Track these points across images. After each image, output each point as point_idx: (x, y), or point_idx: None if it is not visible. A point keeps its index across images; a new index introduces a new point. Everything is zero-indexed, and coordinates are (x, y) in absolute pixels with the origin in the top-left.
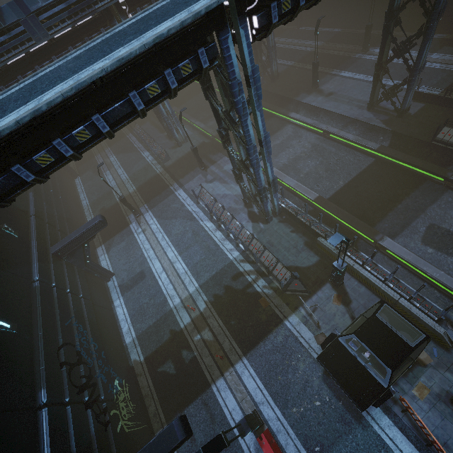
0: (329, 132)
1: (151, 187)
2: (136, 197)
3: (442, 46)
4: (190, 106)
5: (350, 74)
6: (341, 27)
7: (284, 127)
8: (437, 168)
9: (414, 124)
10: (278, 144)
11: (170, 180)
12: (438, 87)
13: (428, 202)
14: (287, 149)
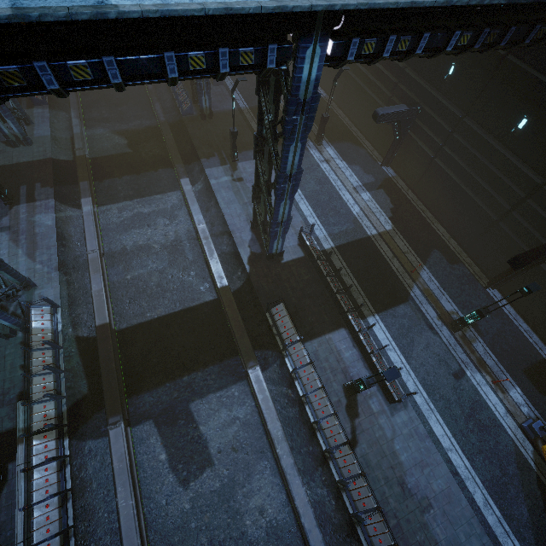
0: (198, 232)
1: None
2: None
3: (380, 187)
4: None
5: None
6: (328, 92)
7: (170, 192)
8: (248, 349)
9: (273, 277)
10: (144, 213)
11: None
12: (333, 240)
13: (215, 387)
14: (145, 227)
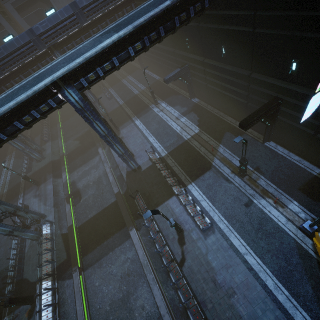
0: (105, 170)
1: (13, 192)
2: (3, 197)
3: (191, 111)
4: (68, 123)
5: (139, 123)
6: (160, 76)
7: (96, 156)
8: (129, 220)
9: (137, 180)
10: (86, 170)
11: (22, 189)
12: (166, 150)
13: (118, 244)
14: (87, 176)
